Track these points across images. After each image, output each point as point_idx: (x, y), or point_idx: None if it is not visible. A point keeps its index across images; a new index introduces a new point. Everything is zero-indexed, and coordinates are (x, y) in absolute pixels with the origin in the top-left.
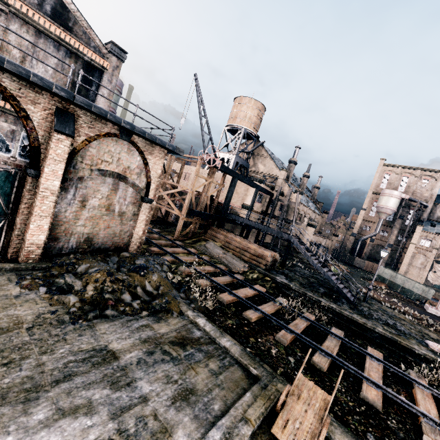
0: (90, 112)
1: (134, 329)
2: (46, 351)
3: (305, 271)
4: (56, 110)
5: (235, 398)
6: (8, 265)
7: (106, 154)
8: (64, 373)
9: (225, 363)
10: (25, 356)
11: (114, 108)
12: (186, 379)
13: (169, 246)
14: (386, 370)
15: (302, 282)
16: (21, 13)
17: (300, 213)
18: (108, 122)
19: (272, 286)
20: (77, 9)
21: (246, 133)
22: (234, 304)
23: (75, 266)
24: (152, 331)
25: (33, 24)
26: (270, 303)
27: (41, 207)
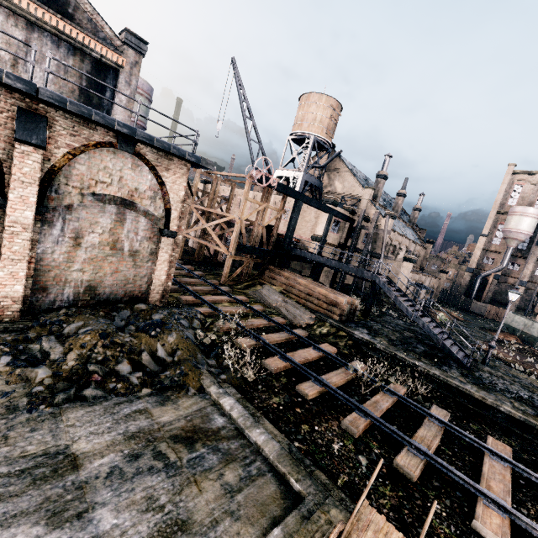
0: (68, 112)
1: (121, 417)
2: None
3: (398, 322)
4: (17, 111)
5: (255, 537)
6: None
7: (102, 172)
8: None
9: (251, 471)
10: None
11: (143, 121)
12: (180, 502)
13: (211, 293)
14: (516, 476)
15: (392, 337)
16: None
17: (392, 244)
18: (99, 127)
19: (348, 344)
20: None
21: (317, 142)
22: (287, 373)
23: (62, 325)
24: (149, 420)
25: (21, 14)
26: (340, 370)
27: (11, 247)
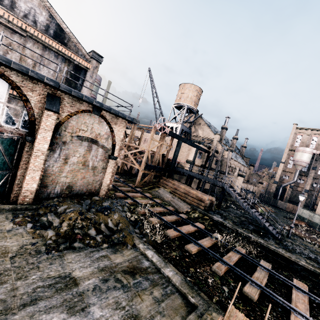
0: (71, 95)
1: (94, 259)
2: (21, 277)
3: (237, 212)
4: (47, 95)
5: None
6: (8, 206)
7: (83, 125)
8: (31, 297)
9: (167, 291)
10: (3, 281)
11: (95, 95)
12: (133, 305)
13: (131, 192)
14: (311, 302)
15: (235, 220)
16: (34, 36)
17: (231, 166)
18: (85, 102)
19: (210, 223)
20: (70, 31)
21: (188, 109)
22: (178, 239)
23: (56, 207)
24: (109, 261)
25: (41, 42)
26: (208, 238)
27: (34, 163)
